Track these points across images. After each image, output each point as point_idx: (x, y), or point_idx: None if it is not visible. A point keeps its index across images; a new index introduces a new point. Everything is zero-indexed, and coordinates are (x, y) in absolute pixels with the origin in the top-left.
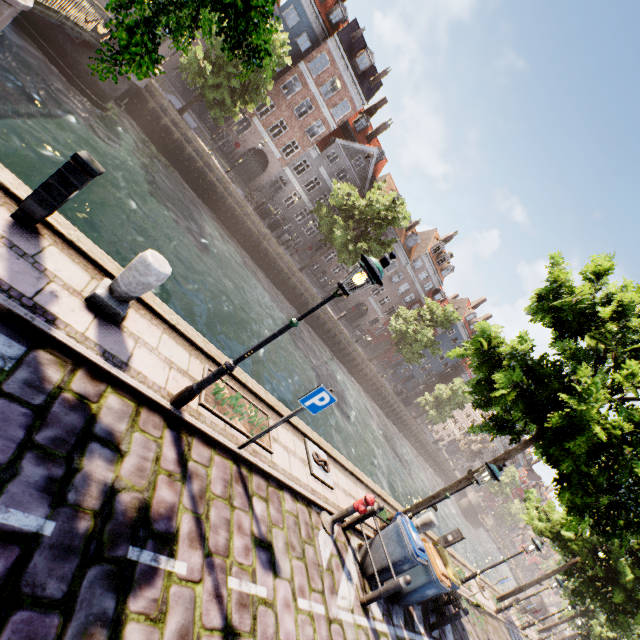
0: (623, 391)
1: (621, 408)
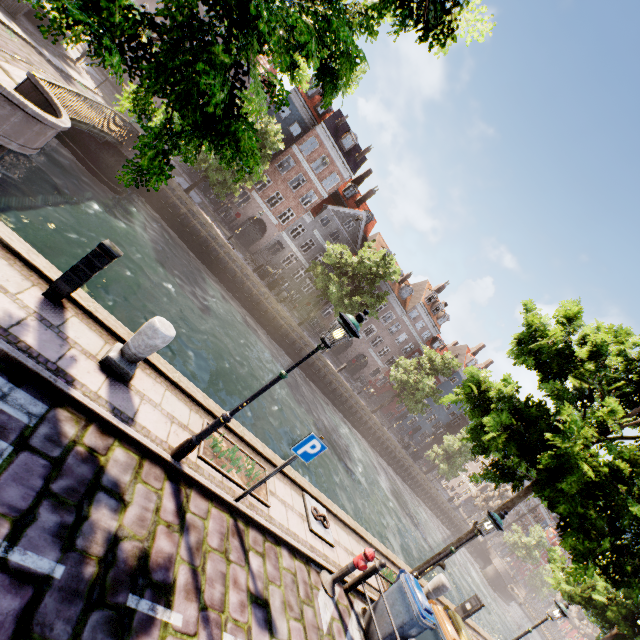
0: (609, 428)
1: (609, 446)
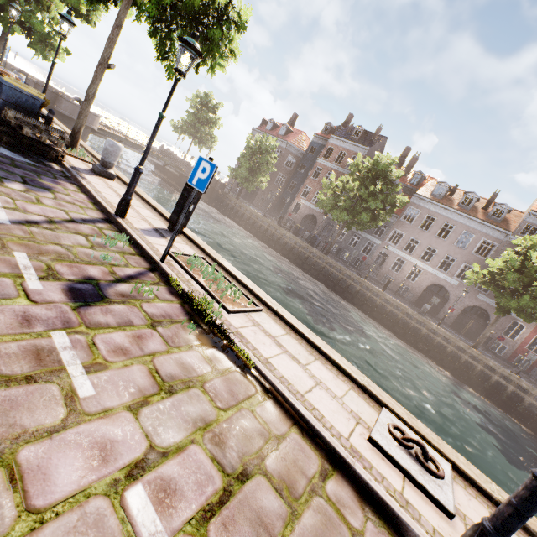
0: None
1: None
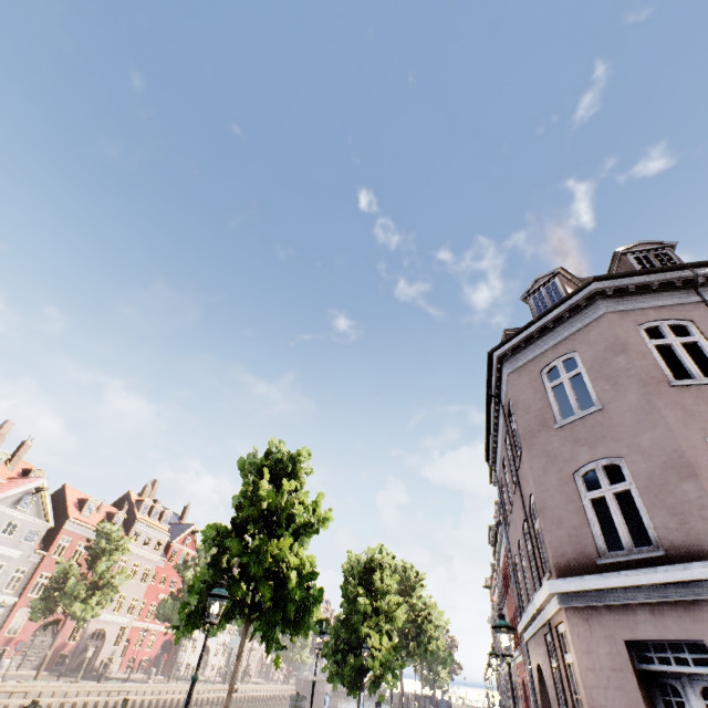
0: None
1: None
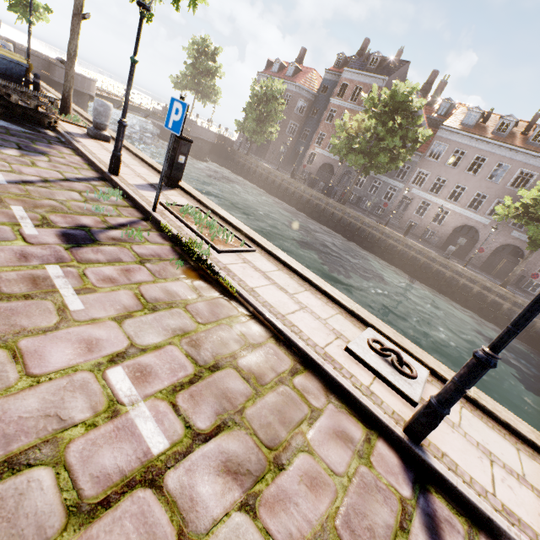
0: None
1: None
